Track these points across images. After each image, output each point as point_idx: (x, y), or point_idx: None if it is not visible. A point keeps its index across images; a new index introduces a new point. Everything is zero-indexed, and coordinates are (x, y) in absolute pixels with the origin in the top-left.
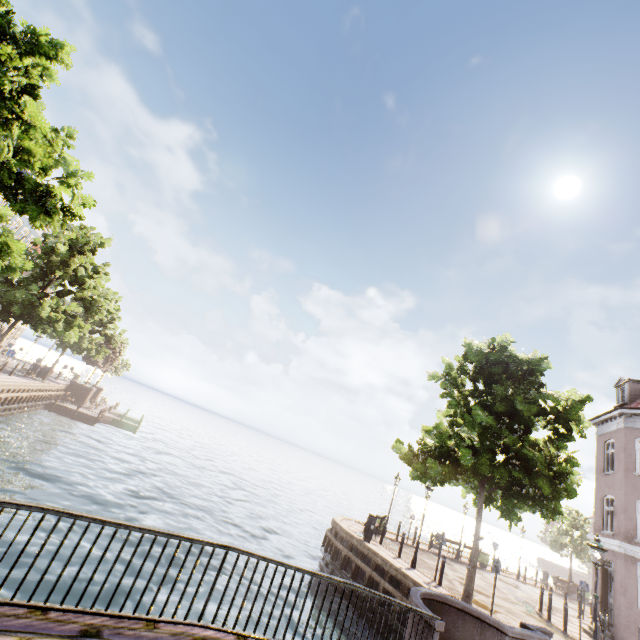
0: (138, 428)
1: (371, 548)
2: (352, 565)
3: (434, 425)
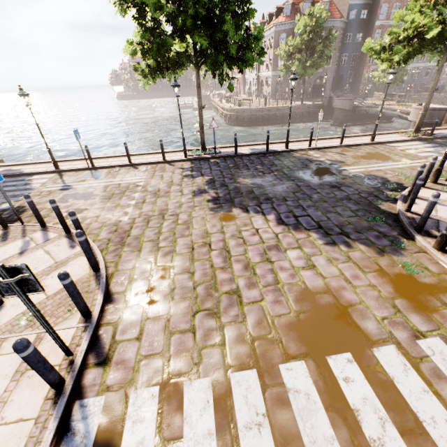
0: None
1: (275, 107)
2: (269, 116)
3: (285, 51)
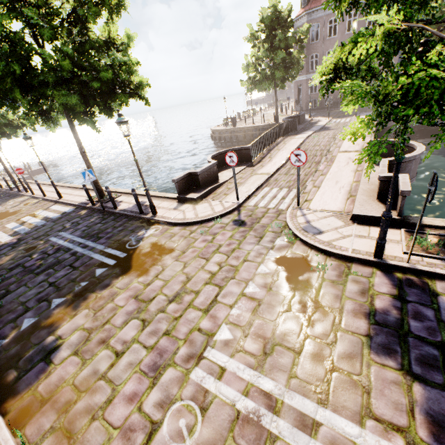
0: (46, 168)
1: (240, 127)
2: (235, 137)
3: (246, 64)
